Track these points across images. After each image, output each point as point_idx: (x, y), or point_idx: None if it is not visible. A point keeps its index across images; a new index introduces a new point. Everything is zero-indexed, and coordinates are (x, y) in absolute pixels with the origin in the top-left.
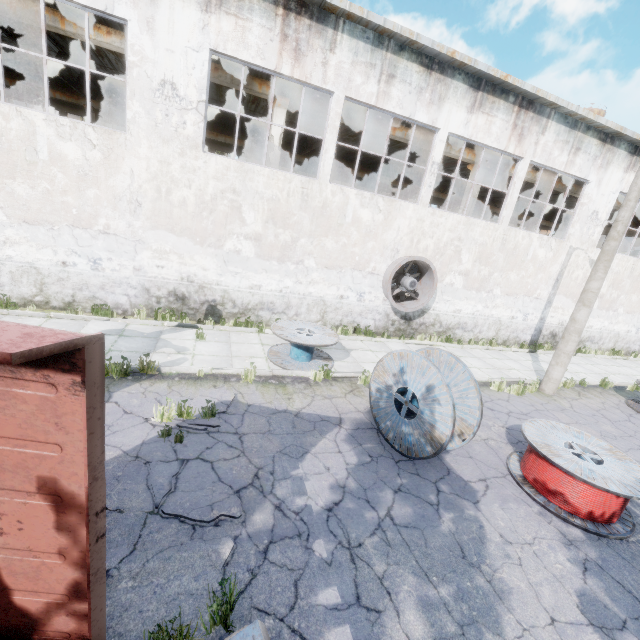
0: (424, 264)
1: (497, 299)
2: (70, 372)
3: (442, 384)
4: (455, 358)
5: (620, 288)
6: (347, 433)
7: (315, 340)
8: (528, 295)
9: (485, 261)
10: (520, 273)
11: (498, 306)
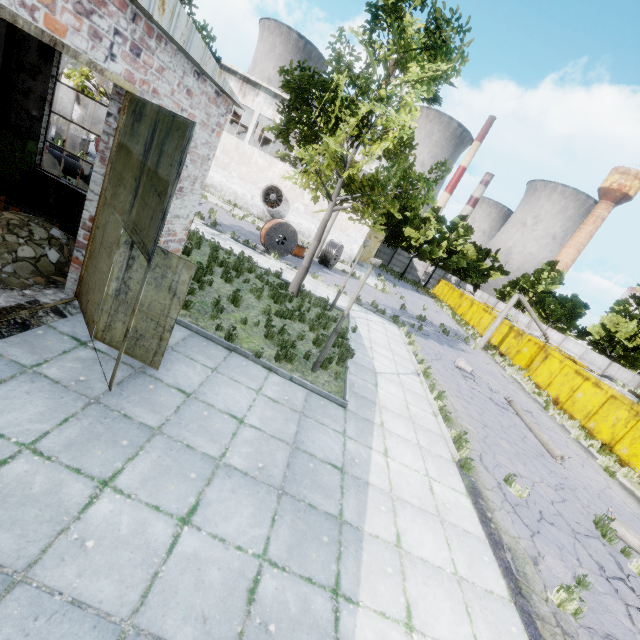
0: None
1: None
2: None
3: None
4: None
5: (230, 157)
6: None
7: None
8: None
9: None
10: None
11: None
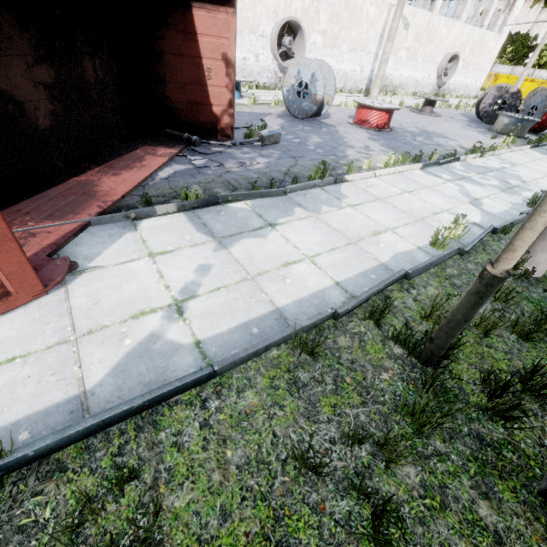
0: (296, 25)
1: (344, 55)
2: (232, 8)
3: (318, 69)
4: (323, 61)
5: (420, 41)
6: (276, 116)
7: (243, 80)
8: (363, 50)
9: (335, 21)
10: (358, 31)
11: (345, 61)
